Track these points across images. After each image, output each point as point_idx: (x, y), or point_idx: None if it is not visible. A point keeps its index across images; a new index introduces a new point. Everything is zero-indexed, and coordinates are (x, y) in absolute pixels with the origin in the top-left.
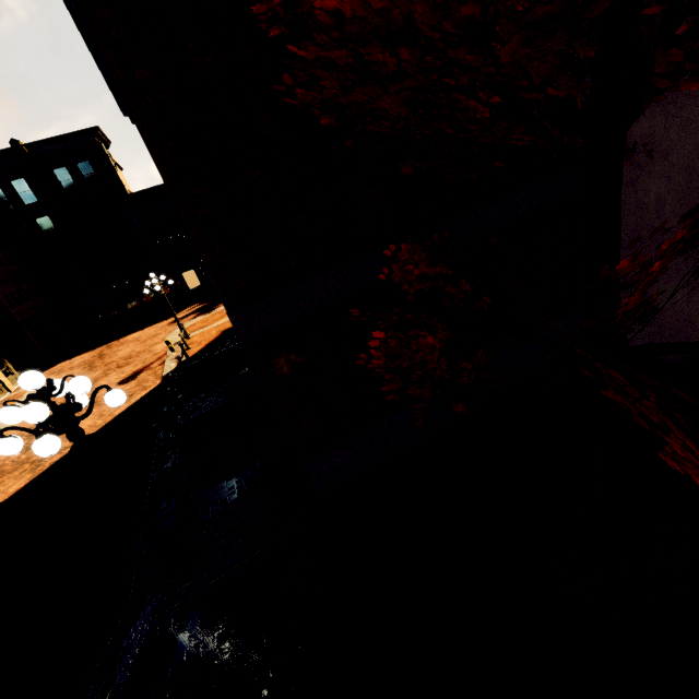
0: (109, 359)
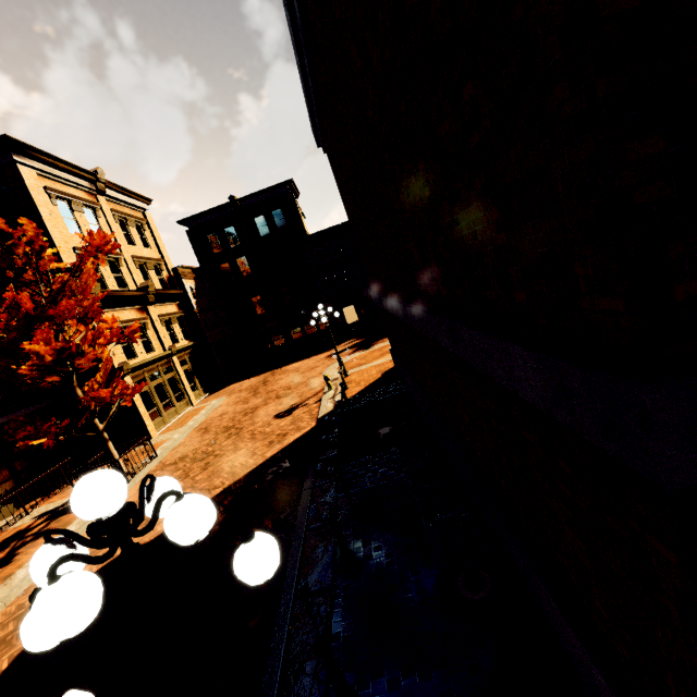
0: (271, 387)
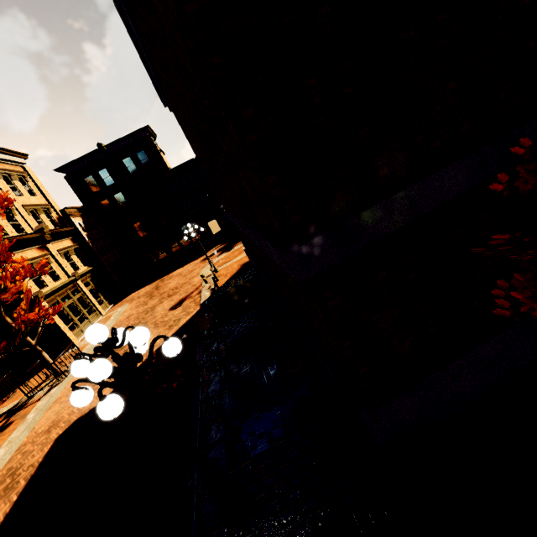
0: (162, 290)
